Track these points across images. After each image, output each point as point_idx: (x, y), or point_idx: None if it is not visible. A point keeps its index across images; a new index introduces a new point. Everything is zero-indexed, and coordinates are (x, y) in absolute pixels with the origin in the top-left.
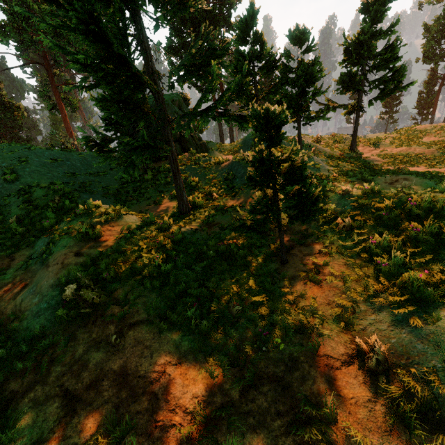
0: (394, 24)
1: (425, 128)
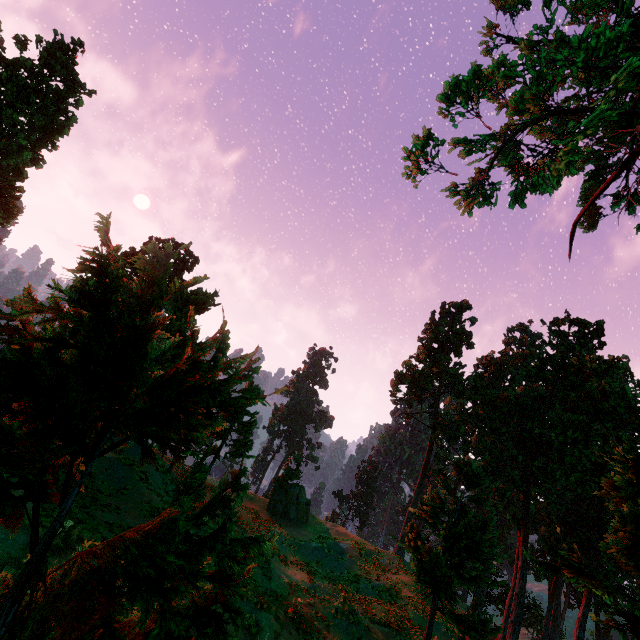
0: (257, 413)
1: (251, 494)
